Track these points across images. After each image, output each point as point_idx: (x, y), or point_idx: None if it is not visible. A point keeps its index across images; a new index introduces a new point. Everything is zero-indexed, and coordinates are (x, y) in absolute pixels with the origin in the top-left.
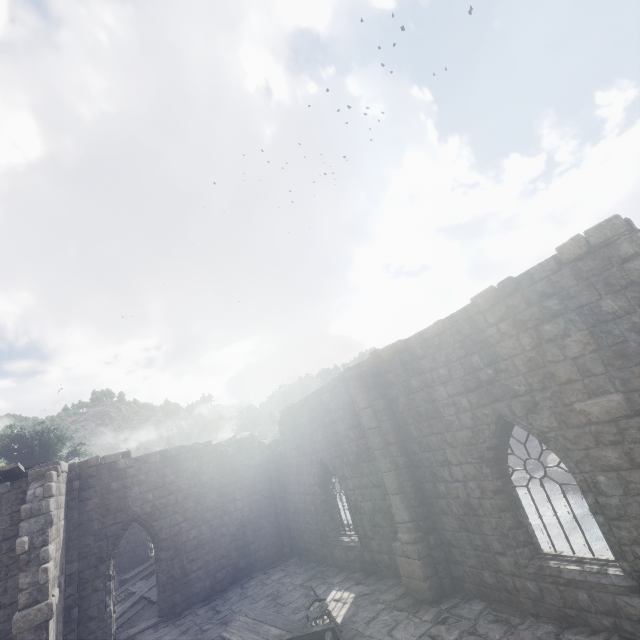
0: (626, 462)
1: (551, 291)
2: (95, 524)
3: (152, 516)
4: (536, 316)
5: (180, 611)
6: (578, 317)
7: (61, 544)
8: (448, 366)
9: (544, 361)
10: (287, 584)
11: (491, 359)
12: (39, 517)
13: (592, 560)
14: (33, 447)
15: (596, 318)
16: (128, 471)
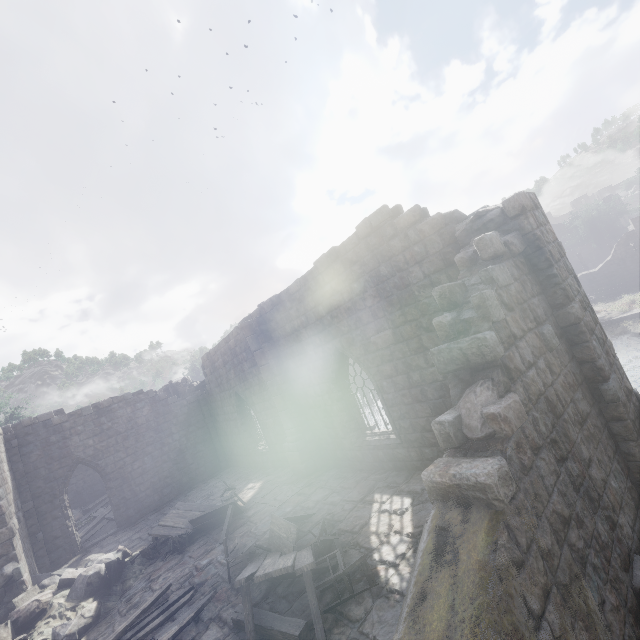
0: (394, 372)
1: (356, 259)
2: (42, 471)
3: (96, 457)
4: (349, 277)
5: (135, 520)
6: (370, 278)
7: (11, 489)
8: (306, 315)
9: (355, 309)
10: (219, 486)
11: (329, 309)
12: None
13: (386, 432)
14: None
15: (378, 279)
16: (64, 425)
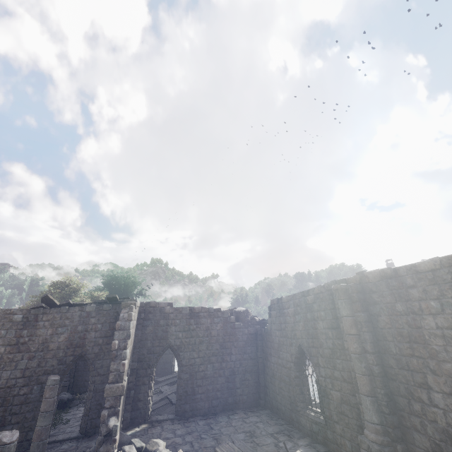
0: None
1: None
2: (149, 343)
3: (179, 348)
4: None
5: (188, 416)
6: None
7: (131, 349)
8: (441, 300)
9: None
10: (261, 429)
11: None
12: (124, 331)
13: None
14: (121, 285)
15: None
16: (170, 315)
